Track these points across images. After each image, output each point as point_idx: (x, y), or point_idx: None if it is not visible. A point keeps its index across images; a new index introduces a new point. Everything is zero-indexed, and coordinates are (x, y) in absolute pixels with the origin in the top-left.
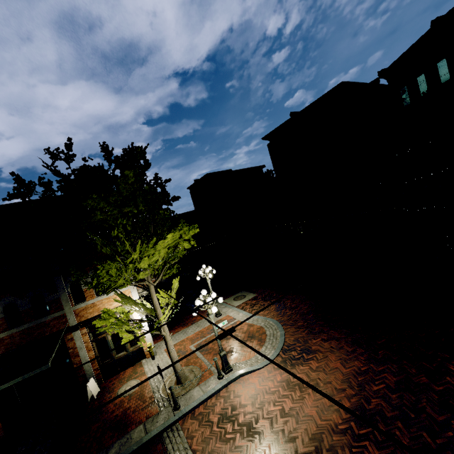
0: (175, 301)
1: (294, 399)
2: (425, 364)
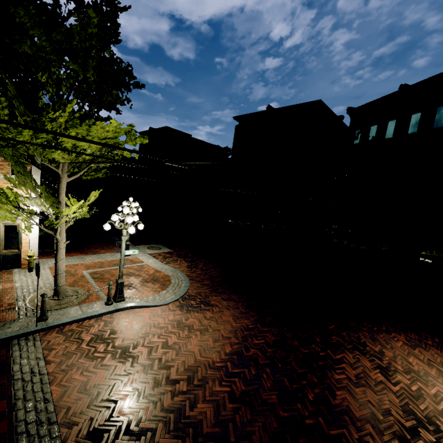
0: (85, 215)
1: (180, 336)
2: (299, 333)
